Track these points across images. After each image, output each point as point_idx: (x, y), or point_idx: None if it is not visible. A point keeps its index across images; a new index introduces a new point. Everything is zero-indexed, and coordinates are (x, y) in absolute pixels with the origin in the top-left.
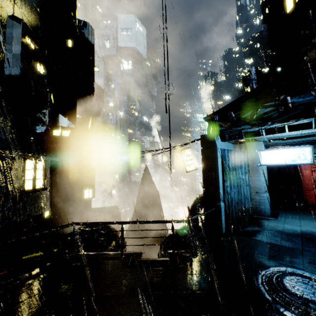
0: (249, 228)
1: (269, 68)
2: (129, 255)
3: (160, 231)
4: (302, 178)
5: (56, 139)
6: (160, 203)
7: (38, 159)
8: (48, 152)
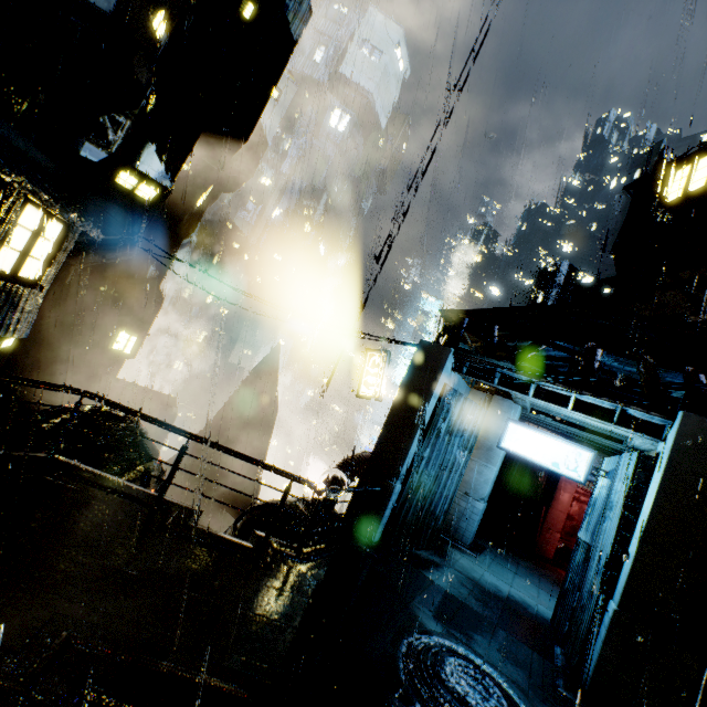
0: (424, 552)
1: (592, 281)
2: (173, 506)
3: (243, 490)
4: (552, 504)
5: (117, 194)
6: (271, 433)
7: (55, 215)
8: (84, 211)
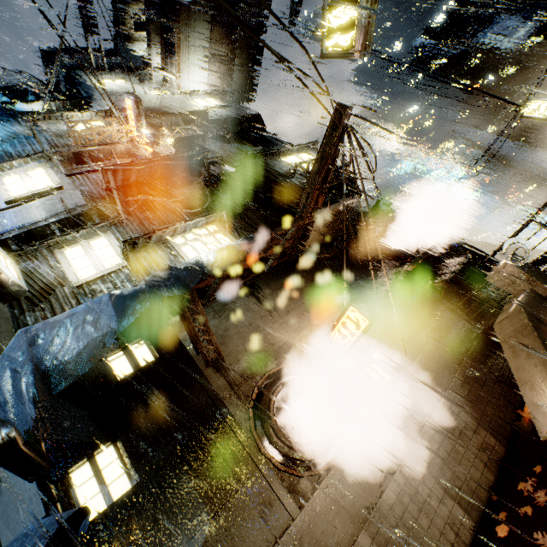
0: None
1: None
2: None
3: None
4: None
5: None
6: None
7: None
8: None
